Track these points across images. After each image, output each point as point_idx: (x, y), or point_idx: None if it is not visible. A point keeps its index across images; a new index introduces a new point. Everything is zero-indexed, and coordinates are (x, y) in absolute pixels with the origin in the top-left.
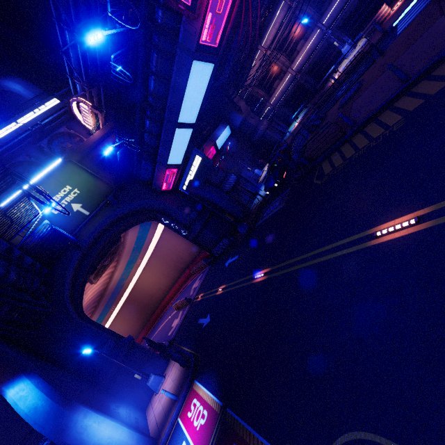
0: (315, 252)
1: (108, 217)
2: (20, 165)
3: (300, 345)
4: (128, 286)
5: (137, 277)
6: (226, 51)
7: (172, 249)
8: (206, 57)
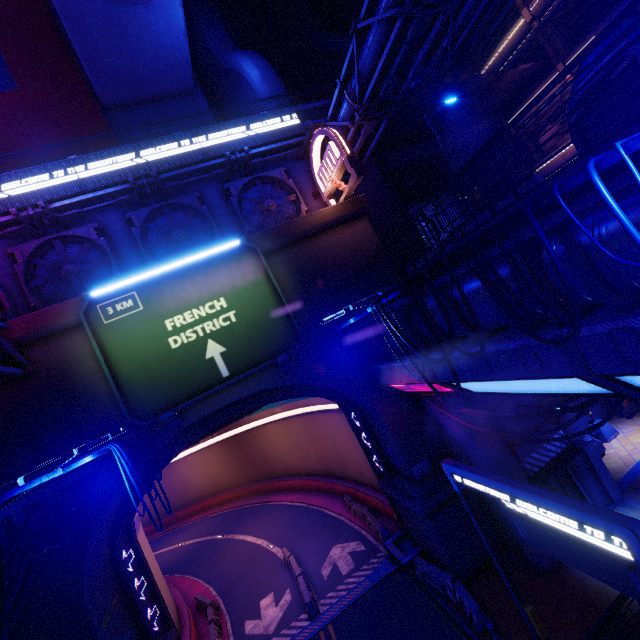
0: None
1: (257, 390)
2: (181, 210)
3: None
4: (245, 423)
5: (263, 422)
6: None
7: (337, 440)
8: None
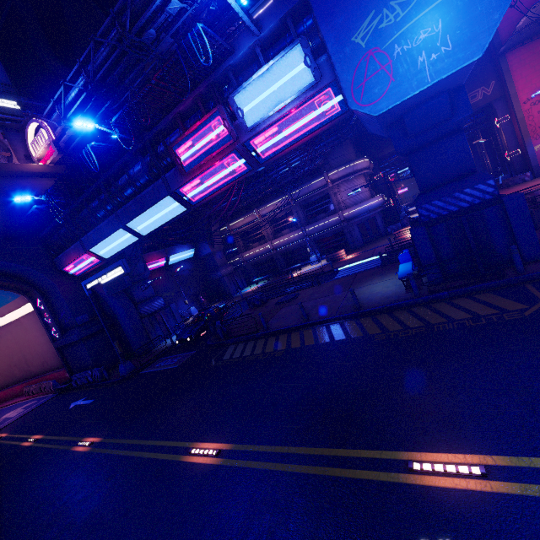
0: (147, 442)
1: None
2: None
3: None
4: None
5: None
6: (224, 195)
7: (23, 343)
8: (182, 201)
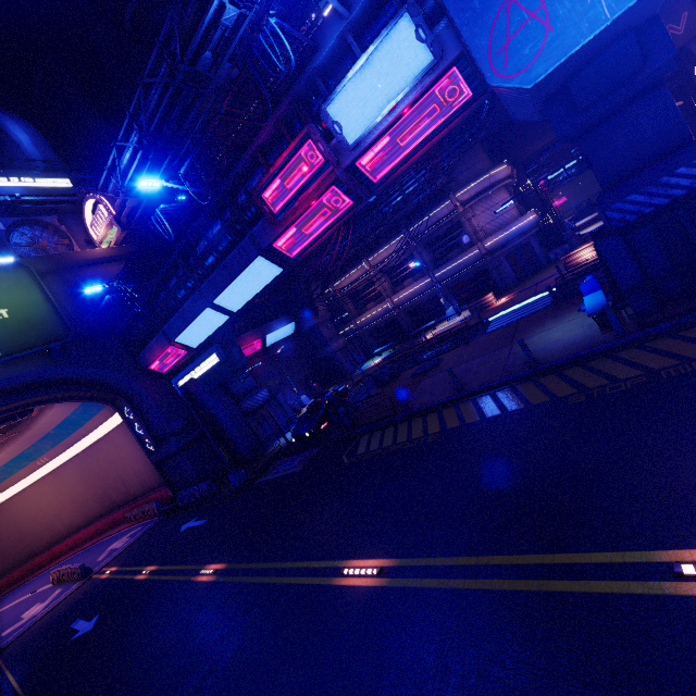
0: (284, 565)
1: (29, 373)
2: None
3: None
4: None
5: (20, 488)
6: (322, 248)
7: (117, 462)
8: (277, 260)
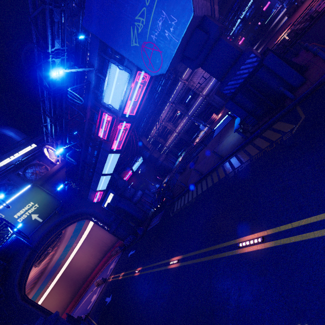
0: (156, 264)
1: (54, 222)
2: (2, 186)
3: (135, 322)
4: (64, 264)
5: (72, 257)
6: (137, 125)
7: (99, 237)
8: (115, 152)
